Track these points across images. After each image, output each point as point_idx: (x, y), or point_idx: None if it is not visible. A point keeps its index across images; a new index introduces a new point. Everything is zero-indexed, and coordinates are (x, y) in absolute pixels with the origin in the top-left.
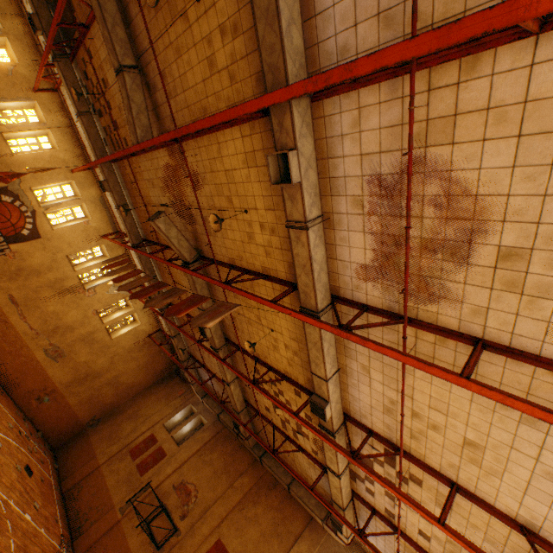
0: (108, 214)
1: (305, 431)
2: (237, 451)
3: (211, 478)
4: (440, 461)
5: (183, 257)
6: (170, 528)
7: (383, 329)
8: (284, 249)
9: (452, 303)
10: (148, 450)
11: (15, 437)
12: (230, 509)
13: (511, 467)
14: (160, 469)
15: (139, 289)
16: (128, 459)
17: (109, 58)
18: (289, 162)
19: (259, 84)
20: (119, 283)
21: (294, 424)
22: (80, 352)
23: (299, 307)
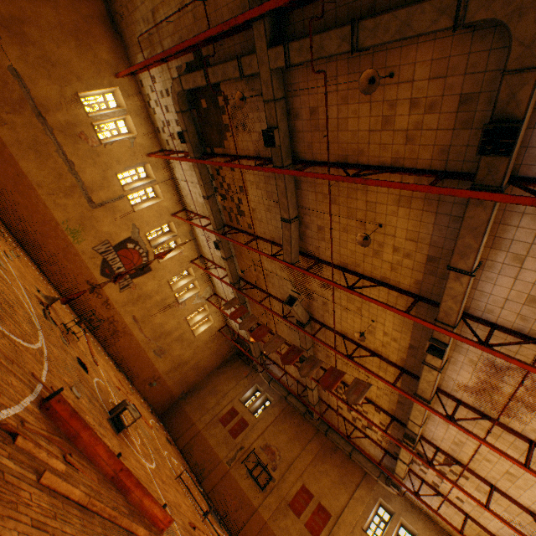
0: (195, 243)
1: (375, 429)
2: (302, 423)
3: (287, 442)
4: (486, 474)
5: (301, 321)
6: (267, 476)
7: (467, 413)
8: (401, 351)
9: (520, 422)
10: (233, 420)
11: (153, 418)
12: (306, 465)
13: (532, 488)
14: (247, 435)
15: (213, 297)
16: (220, 426)
17: (257, 184)
18: (444, 353)
19: (416, 284)
20: (201, 295)
21: (365, 422)
22: (175, 349)
23: (414, 393)
